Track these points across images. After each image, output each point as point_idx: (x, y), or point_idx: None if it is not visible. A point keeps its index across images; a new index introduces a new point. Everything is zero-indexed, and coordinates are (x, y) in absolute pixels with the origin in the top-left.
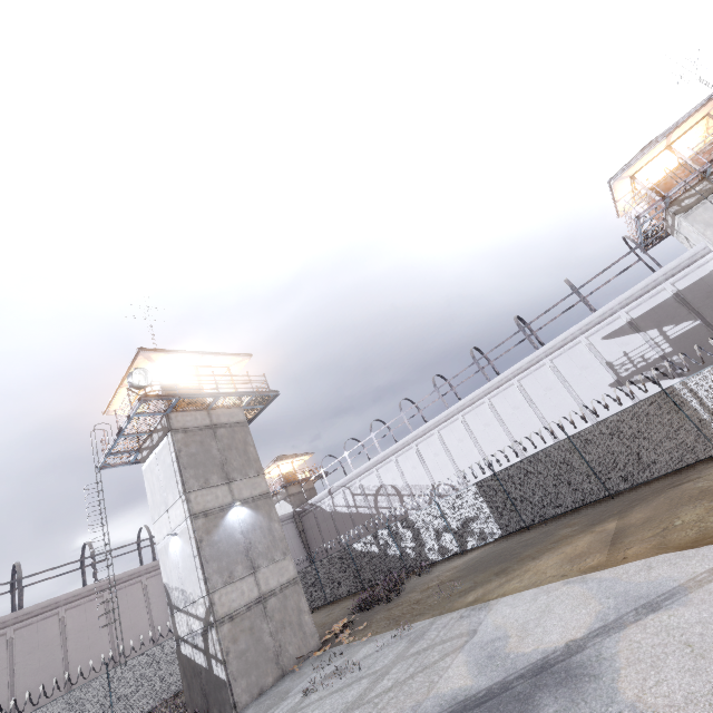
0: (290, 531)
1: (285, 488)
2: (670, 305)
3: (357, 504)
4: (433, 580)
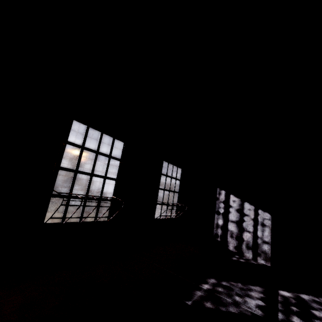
0: (64, 172)
1: (72, 159)
2: (171, 185)
3: (84, 178)
4: (54, 206)
